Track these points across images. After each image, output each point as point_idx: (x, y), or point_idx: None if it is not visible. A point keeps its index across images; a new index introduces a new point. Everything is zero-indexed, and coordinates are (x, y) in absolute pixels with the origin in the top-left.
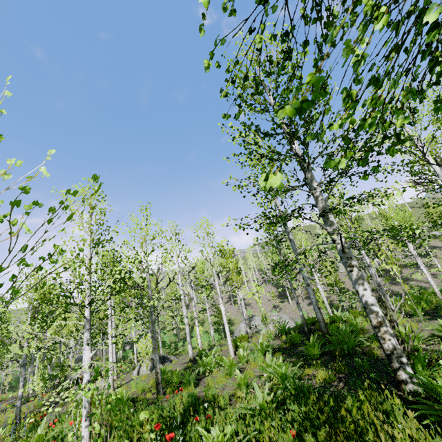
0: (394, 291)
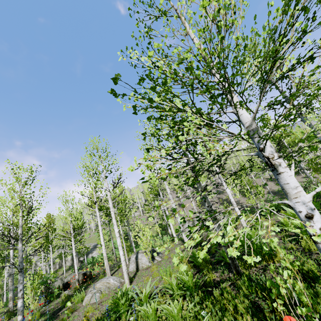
0: None
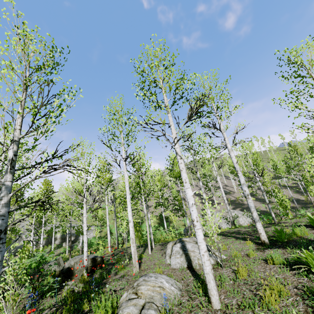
0: (310, 200)
